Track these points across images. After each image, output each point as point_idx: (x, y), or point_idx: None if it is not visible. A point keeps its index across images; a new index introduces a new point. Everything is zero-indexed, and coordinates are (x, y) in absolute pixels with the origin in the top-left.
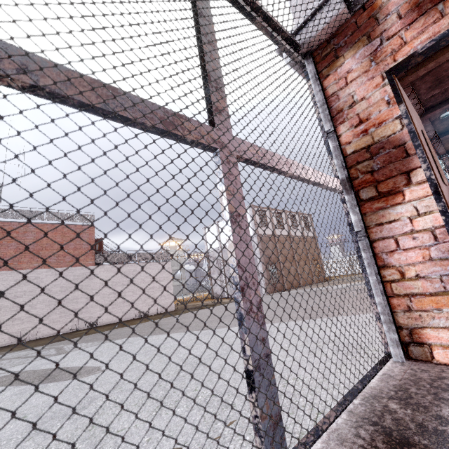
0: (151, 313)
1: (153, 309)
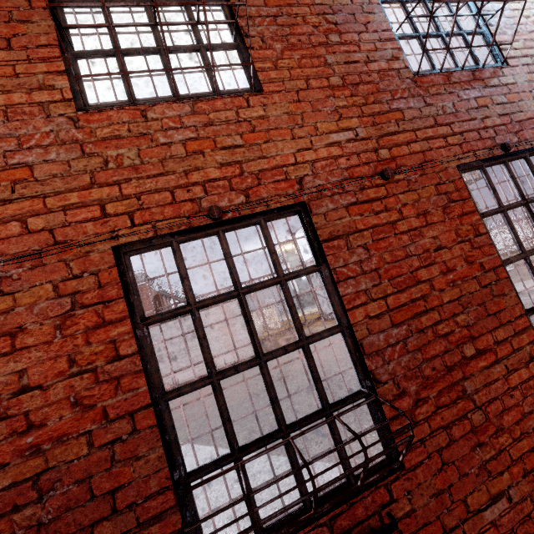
0: (231, 362)
1: (231, 357)
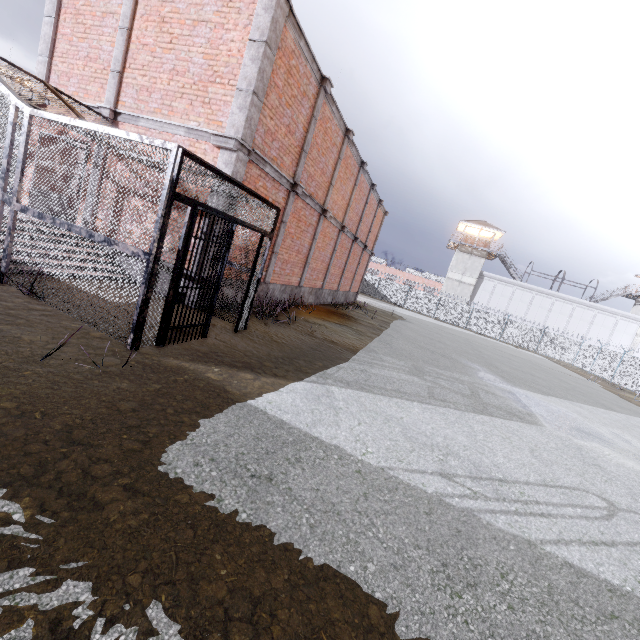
0: None
1: None
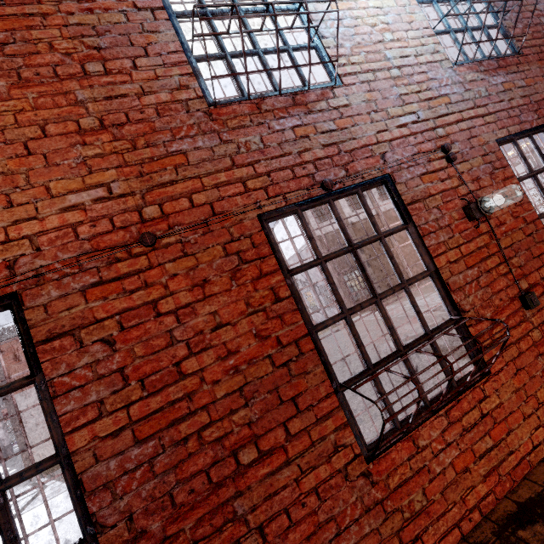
0: None
1: None
